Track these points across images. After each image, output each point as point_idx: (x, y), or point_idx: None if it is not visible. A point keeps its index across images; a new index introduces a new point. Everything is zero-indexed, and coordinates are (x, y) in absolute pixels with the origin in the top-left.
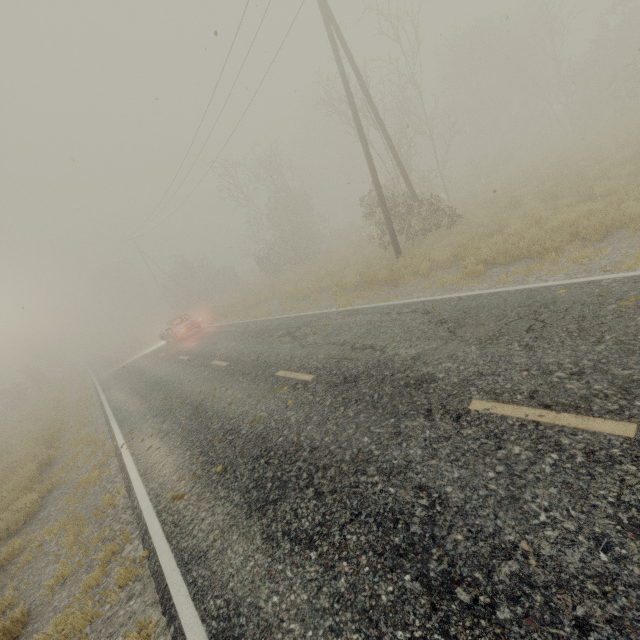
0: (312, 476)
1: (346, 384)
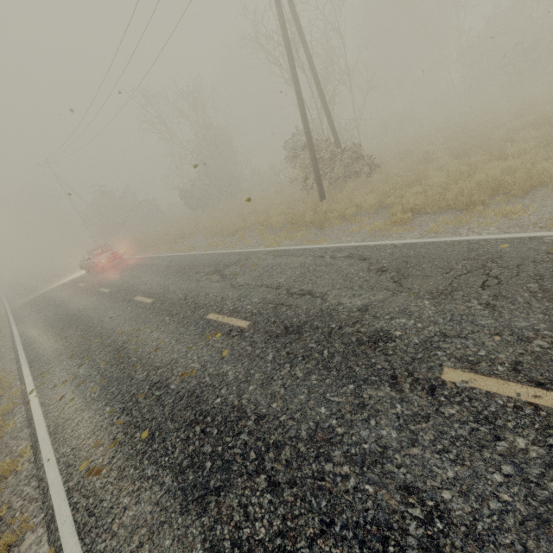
0: (262, 457)
1: (288, 335)
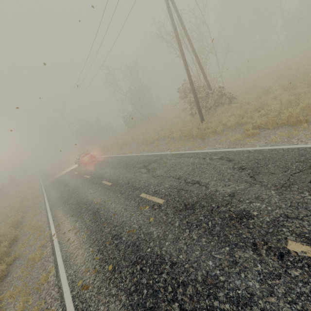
0: (175, 291)
1: (187, 210)
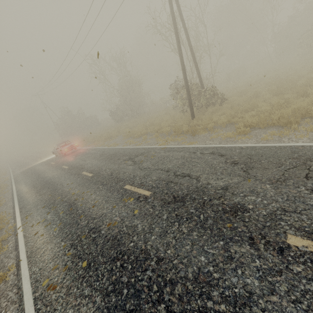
0: (162, 290)
1: (176, 203)
